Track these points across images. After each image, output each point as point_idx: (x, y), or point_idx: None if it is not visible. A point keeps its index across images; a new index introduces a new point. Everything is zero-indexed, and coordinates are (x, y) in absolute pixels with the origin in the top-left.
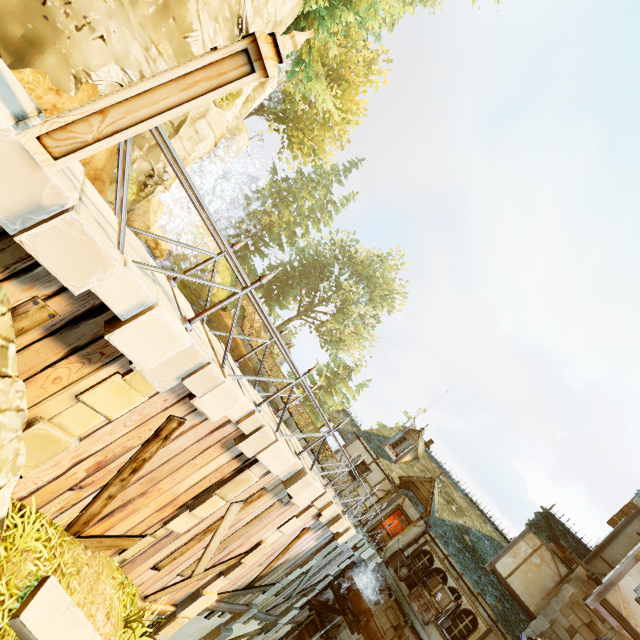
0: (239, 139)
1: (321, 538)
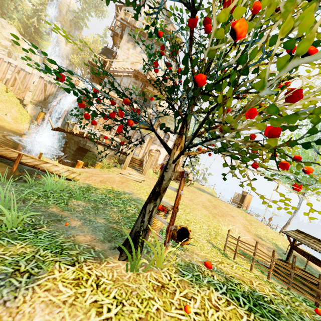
0: None
1: (56, 88)
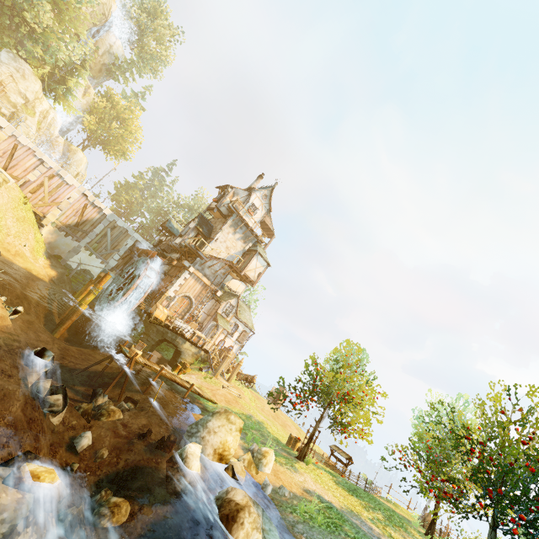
0: (78, 154)
1: (100, 215)
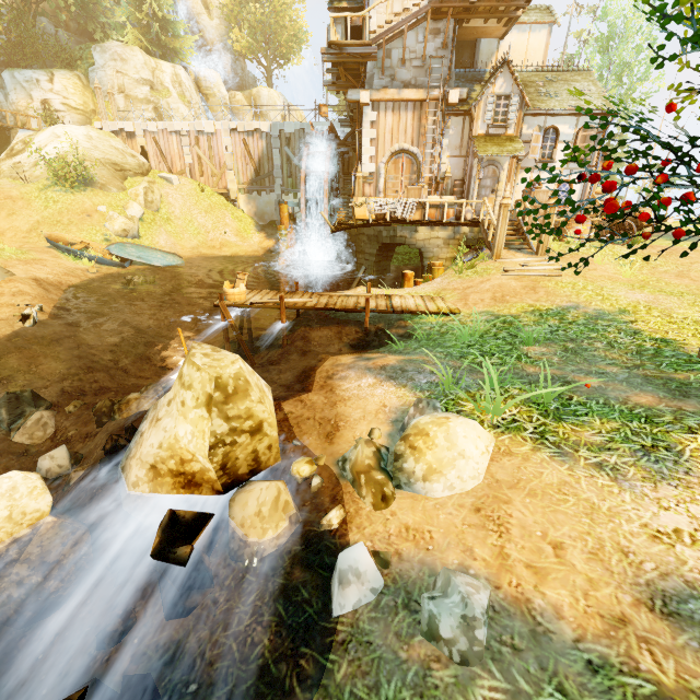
0: (262, 95)
1: (264, 139)
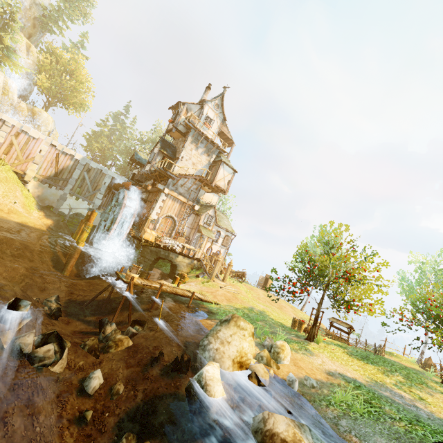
0: (43, 115)
1: (73, 161)
